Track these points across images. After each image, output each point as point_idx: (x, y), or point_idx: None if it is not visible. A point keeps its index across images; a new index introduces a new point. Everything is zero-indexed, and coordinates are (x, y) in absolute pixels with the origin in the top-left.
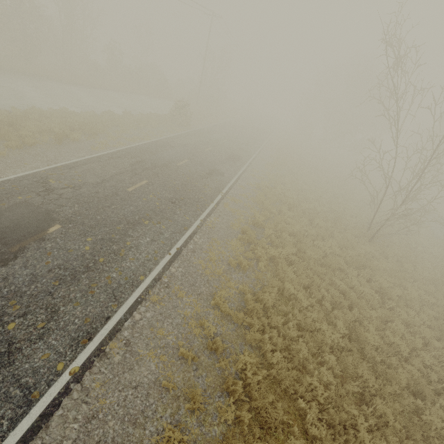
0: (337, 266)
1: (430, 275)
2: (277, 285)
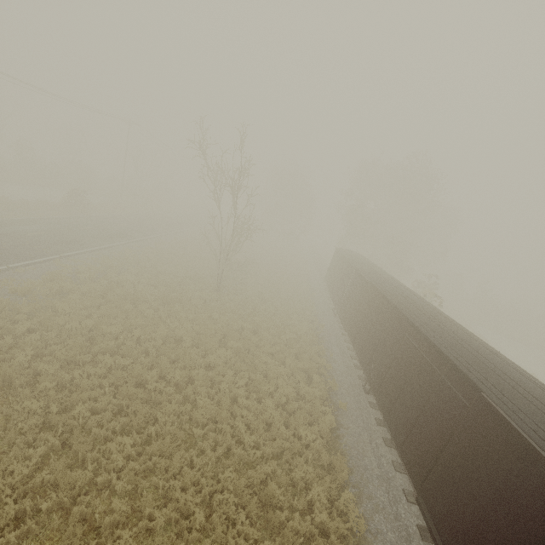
0: (136, 297)
1: (254, 312)
2: (51, 304)
